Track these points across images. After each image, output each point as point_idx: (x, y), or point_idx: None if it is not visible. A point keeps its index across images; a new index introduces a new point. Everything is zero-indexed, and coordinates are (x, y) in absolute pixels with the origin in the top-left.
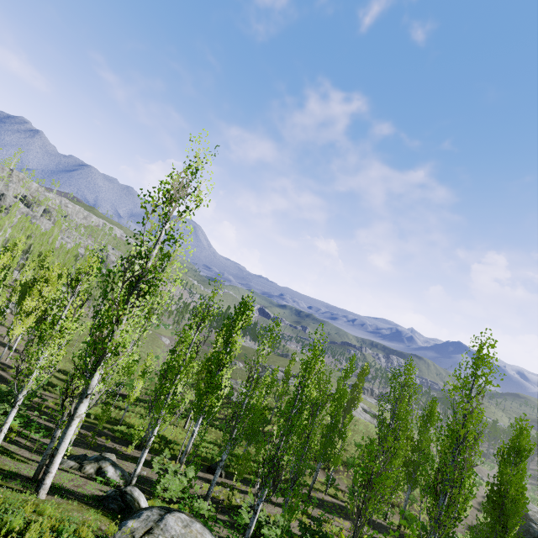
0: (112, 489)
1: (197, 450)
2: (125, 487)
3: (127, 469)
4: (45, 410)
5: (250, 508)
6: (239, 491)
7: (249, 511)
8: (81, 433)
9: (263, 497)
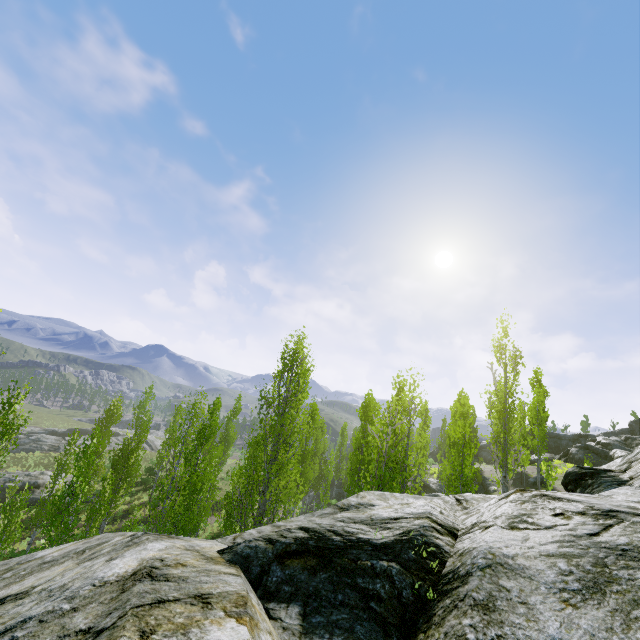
0: None
1: None
2: None
3: None
4: None
5: None
6: None
7: None
8: None
9: None
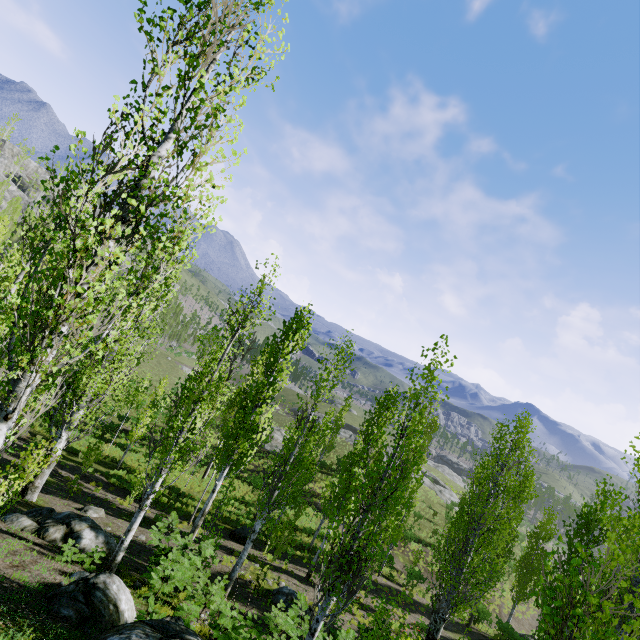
0: (79, 571)
1: (218, 512)
2: (96, 575)
3: (118, 531)
4: (15, 442)
5: (288, 597)
6: (272, 568)
7: (285, 600)
8: (62, 475)
9: (327, 609)
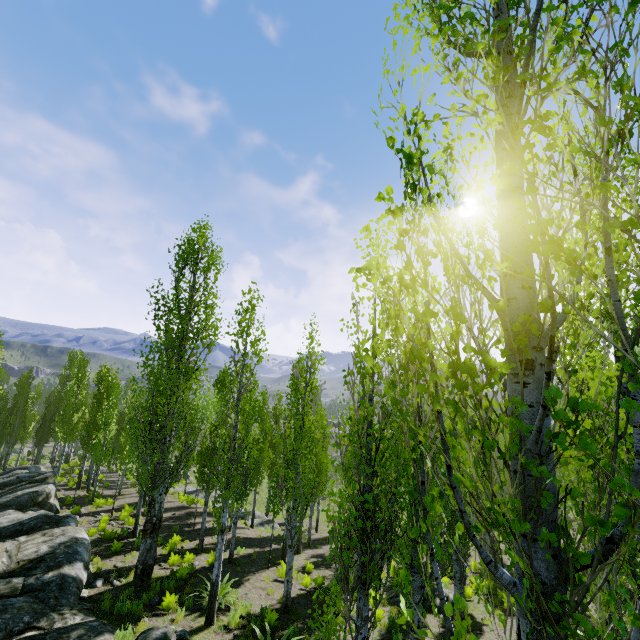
0: None
1: None
2: None
3: None
4: None
5: None
6: None
7: None
8: None
9: None
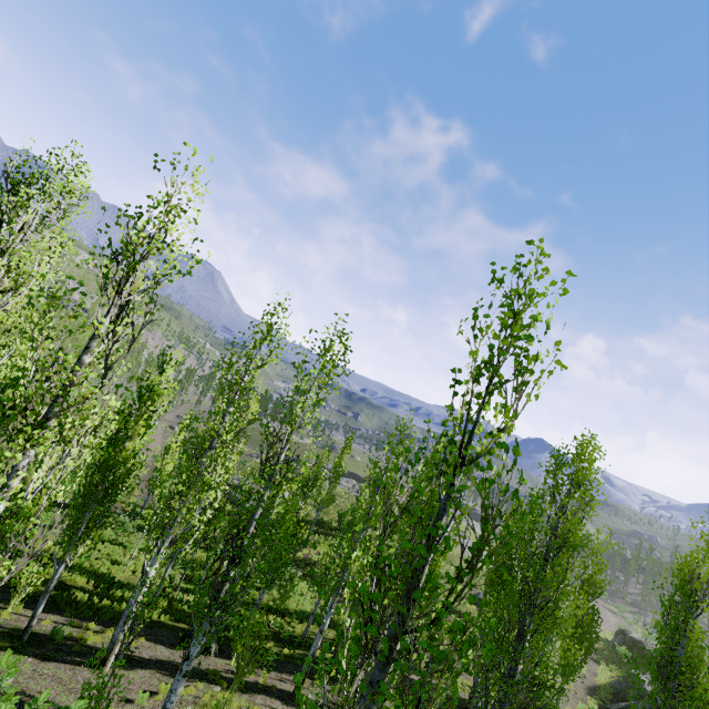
0: None
1: (137, 624)
2: None
3: None
4: None
5: None
6: (242, 687)
7: None
8: None
9: None
